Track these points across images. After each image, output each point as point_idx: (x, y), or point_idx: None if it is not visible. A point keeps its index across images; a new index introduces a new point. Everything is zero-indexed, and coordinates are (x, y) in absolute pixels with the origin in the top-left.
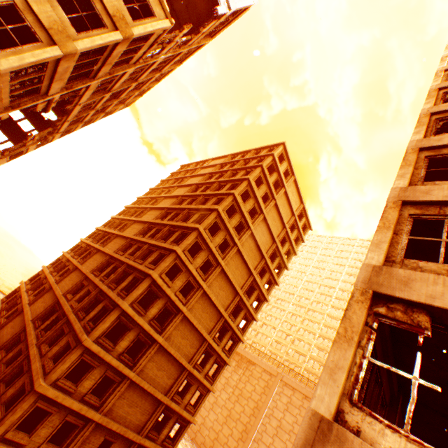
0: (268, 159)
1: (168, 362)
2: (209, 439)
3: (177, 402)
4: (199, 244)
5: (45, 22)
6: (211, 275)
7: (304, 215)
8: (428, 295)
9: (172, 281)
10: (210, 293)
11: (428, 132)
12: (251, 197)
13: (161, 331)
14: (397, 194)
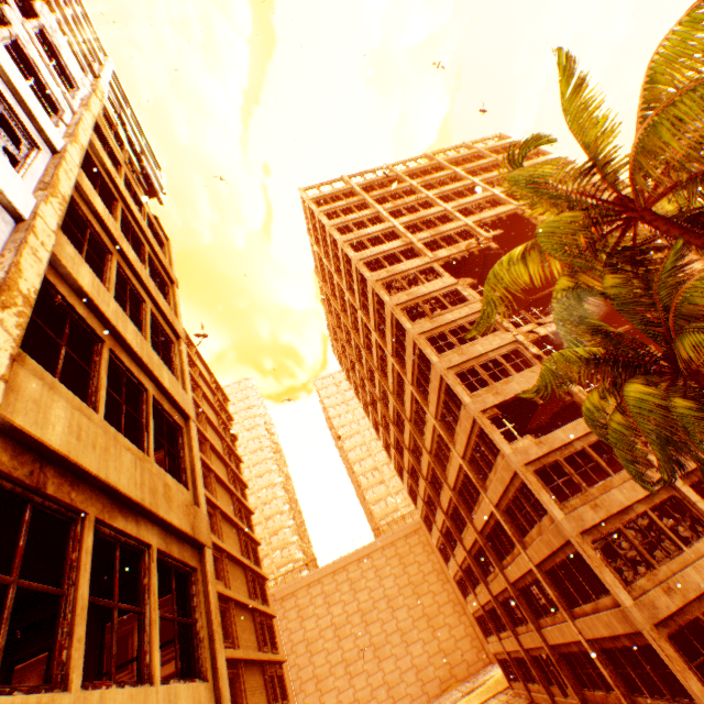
0: None
1: (253, 676)
2: None
3: None
4: None
5: (169, 316)
6: (220, 528)
7: (218, 387)
8: (491, 402)
9: None
10: (232, 550)
11: (408, 320)
12: None
13: (234, 645)
14: (441, 366)
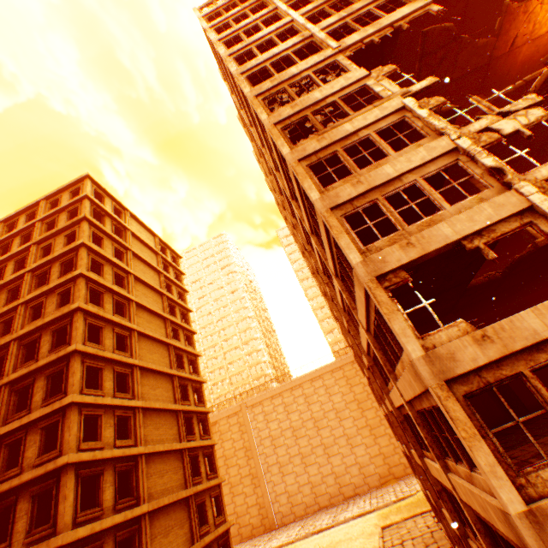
0: (86, 205)
1: (170, 516)
2: (233, 527)
3: (207, 533)
4: (92, 367)
5: None
6: (136, 385)
7: (166, 247)
8: (397, 260)
9: (99, 438)
10: (151, 404)
11: (288, 143)
12: (104, 263)
13: (137, 500)
14: (322, 205)
